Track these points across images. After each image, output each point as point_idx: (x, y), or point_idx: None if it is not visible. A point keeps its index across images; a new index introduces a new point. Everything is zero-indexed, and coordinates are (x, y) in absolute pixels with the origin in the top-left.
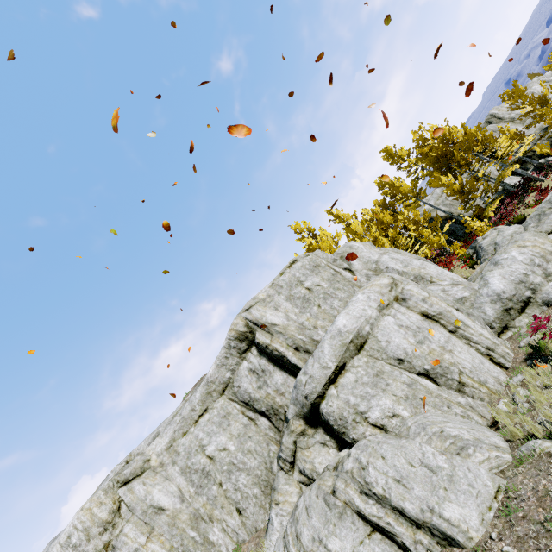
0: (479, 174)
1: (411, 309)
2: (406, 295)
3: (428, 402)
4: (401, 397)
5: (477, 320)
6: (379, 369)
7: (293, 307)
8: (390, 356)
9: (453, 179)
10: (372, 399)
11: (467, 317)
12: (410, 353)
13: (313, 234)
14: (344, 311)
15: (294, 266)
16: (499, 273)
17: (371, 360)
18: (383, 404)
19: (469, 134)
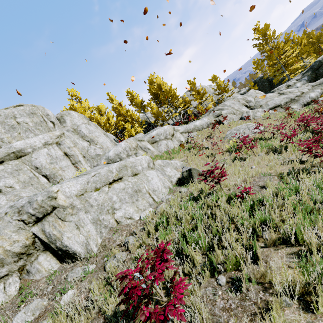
0: (165, 110)
1: (61, 149)
2: (62, 142)
3: (34, 186)
4: (21, 181)
5: (90, 163)
6: (21, 168)
7: (2, 128)
8: (33, 165)
9: (155, 107)
10: (3, 178)
11: (84, 160)
12: (43, 166)
13: (79, 100)
14: (26, 139)
15: (18, 107)
16: (114, 149)
17: (20, 164)
18: (8, 182)
19: (170, 90)
